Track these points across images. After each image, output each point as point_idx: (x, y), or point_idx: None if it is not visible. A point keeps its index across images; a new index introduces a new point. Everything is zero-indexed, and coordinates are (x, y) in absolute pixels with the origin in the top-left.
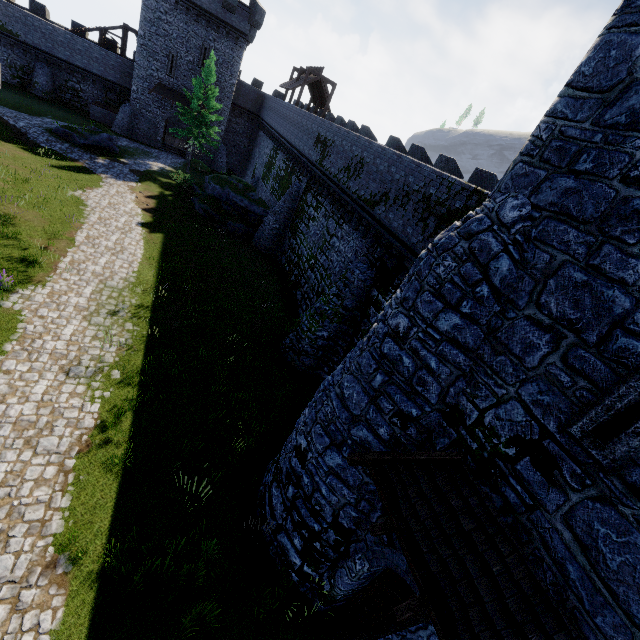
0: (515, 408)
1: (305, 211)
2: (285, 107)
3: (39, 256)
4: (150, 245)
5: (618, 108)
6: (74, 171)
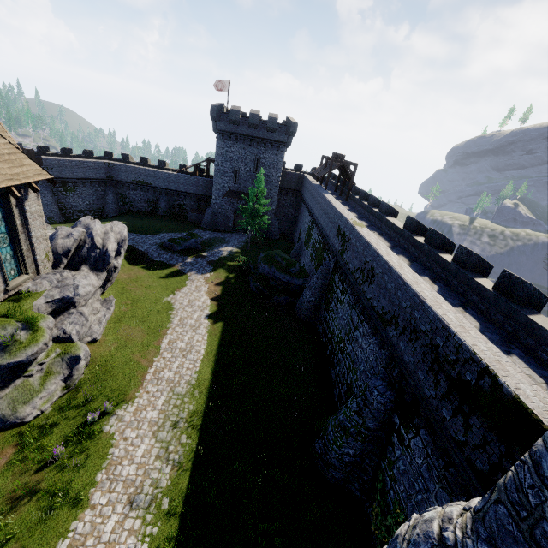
0: None
1: (334, 290)
2: (316, 191)
3: (135, 371)
4: (212, 337)
5: None
6: (171, 276)
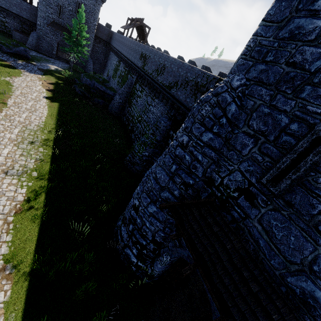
0: (237, 174)
1: (135, 93)
2: (124, 38)
3: None
4: (51, 108)
5: (285, 30)
6: (4, 67)
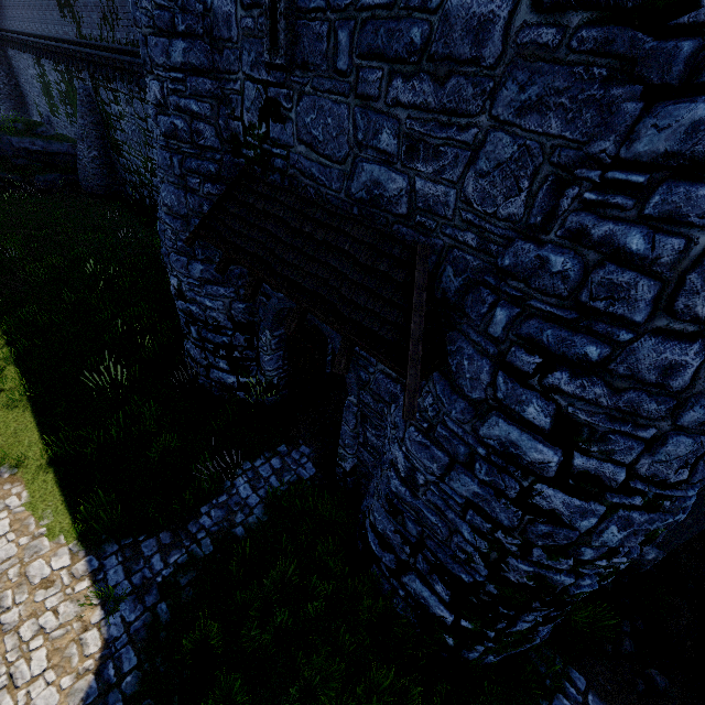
0: (249, 88)
1: (110, 114)
2: None
3: None
4: None
5: None
6: None
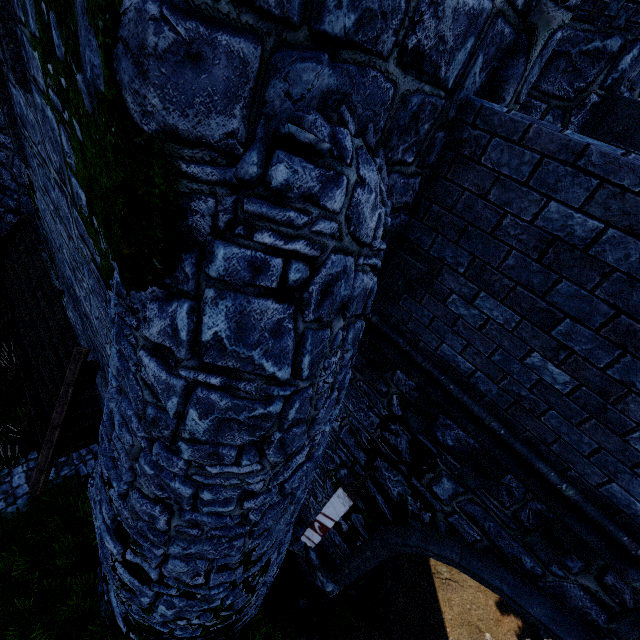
0: None
1: None
2: None
3: None
4: None
5: None
6: None
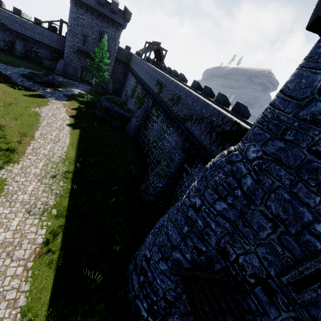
0: (254, 258)
1: (151, 117)
2: (141, 62)
3: (16, 147)
4: (73, 136)
5: (306, 111)
6: (35, 97)
